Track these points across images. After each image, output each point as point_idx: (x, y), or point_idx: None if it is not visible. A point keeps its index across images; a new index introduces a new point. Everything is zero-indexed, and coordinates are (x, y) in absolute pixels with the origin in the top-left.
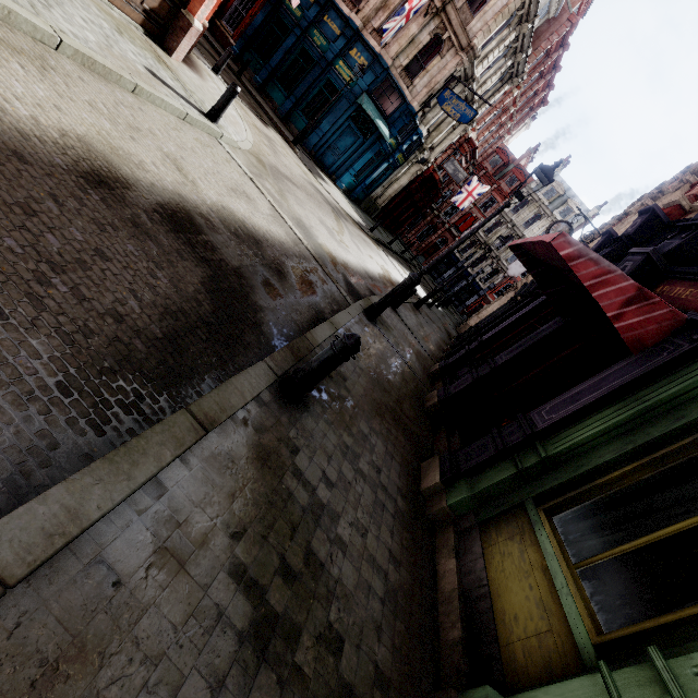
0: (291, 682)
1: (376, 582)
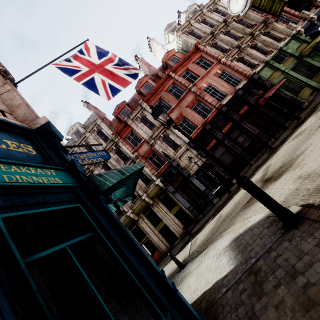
0: None
1: None
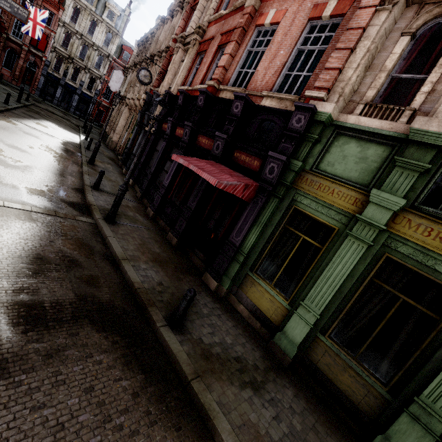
0: (263, 385)
1: (242, 340)
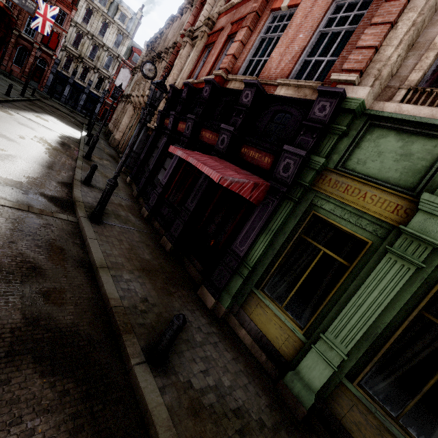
0: None
1: (244, 380)
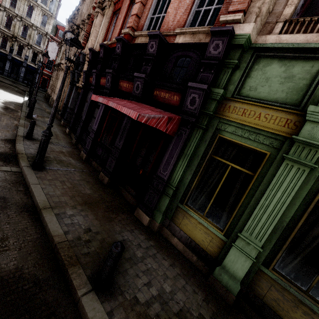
0: None
1: (181, 282)
